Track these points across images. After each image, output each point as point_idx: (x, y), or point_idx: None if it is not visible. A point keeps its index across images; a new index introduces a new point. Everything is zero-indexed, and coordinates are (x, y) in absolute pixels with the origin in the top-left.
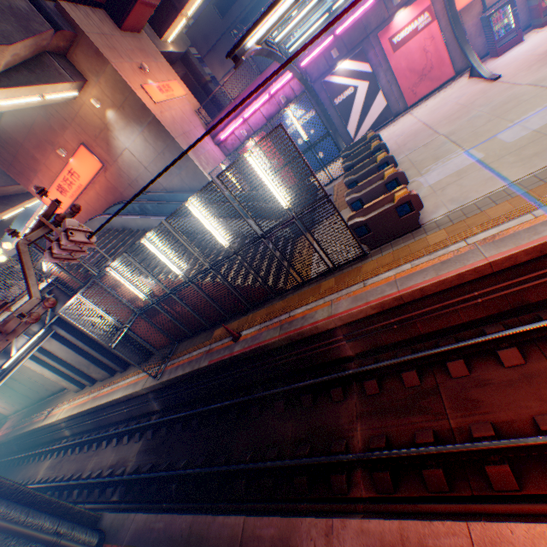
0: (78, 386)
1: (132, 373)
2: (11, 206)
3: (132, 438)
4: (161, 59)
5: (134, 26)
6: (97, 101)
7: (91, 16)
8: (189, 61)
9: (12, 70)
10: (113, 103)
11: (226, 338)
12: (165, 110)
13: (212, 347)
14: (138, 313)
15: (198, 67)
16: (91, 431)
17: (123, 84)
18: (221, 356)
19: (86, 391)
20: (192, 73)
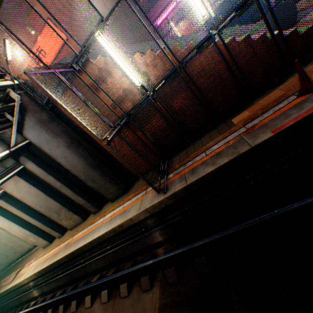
0: (45, 240)
1: (112, 208)
2: None
3: (134, 287)
4: None
5: None
6: None
7: None
8: None
9: None
10: None
11: (275, 105)
12: None
13: (251, 125)
14: (125, 118)
15: None
16: (62, 287)
17: None
18: (303, 112)
19: (55, 244)
20: None
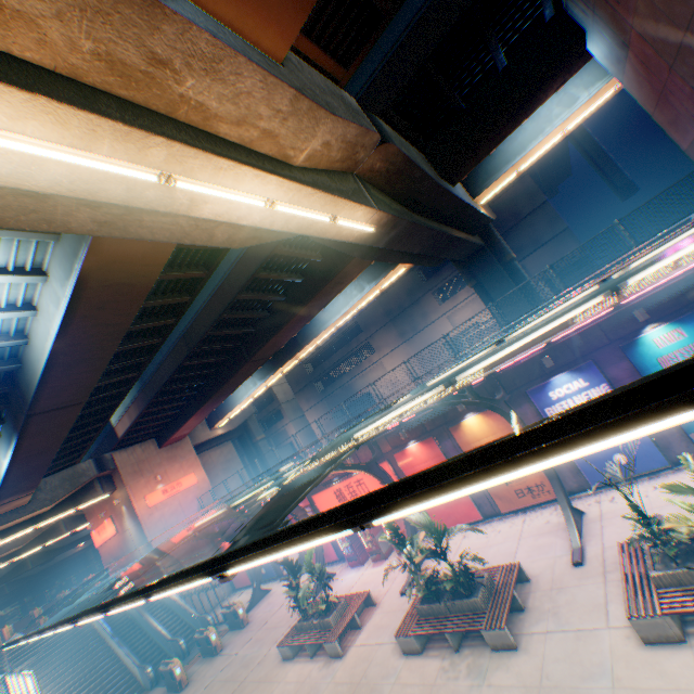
0: None
1: None
2: (86, 521)
3: None
4: (193, 453)
5: (173, 442)
6: (118, 500)
7: (138, 449)
8: (247, 424)
9: (60, 503)
10: (126, 502)
11: None
12: (158, 509)
13: None
14: None
15: (255, 428)
16: None
17: (131, 497)
18: None
19: None
20: (249, 432)
